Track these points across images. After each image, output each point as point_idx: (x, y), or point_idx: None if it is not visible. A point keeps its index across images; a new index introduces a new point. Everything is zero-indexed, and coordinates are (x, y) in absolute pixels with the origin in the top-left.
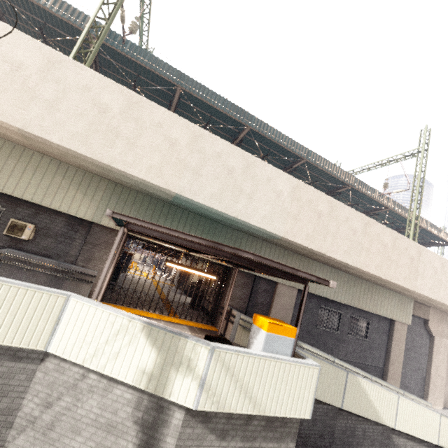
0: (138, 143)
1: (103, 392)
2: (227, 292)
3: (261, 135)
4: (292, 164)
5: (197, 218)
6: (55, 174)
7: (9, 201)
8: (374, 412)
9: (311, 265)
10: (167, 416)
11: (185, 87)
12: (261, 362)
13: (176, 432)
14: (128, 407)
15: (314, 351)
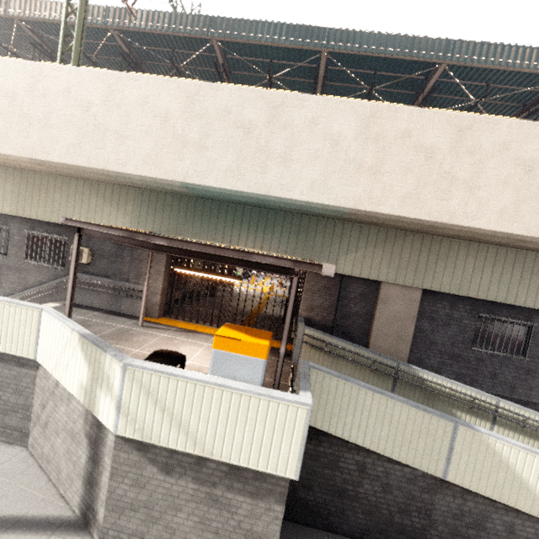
0: (127, 133)
1: (67, 401)
2: (301, 301)
3: (351, 54)
4: (427, 82)
5: (239, 209)
6: (90, 195)
7: (69, 231)
8: (535, 502)
9: (448, 248)
10: (104, 435)
11: (217, 36)
12: (197, 389)
13: (110, 454)
14: (81, 419)
15: (449, 384)
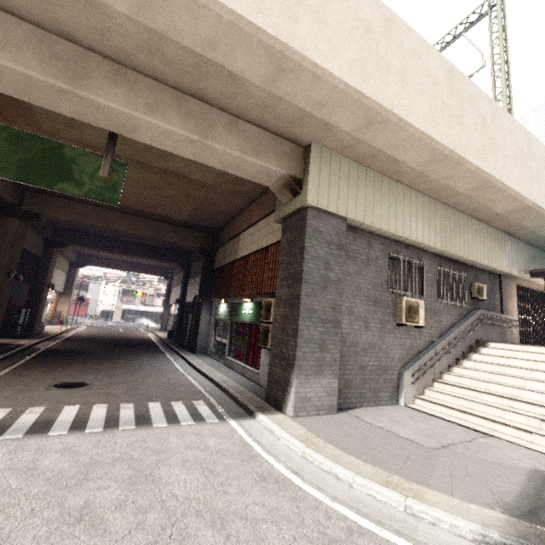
0: None
1: None
2: None
3: None
4: None
5: (544, 255)
6: (486, 237)
7: (463, 268)
8: None
9: None
10: None
11: None
12: None
13: None
14: None
15: None
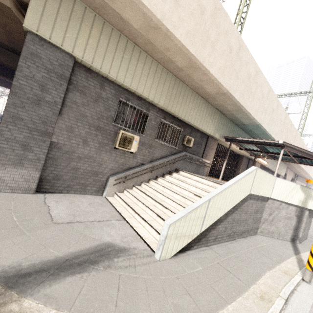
0: (255, 97)
1: (286, 208)
2: (240, 167)
3: None
4: None
5: (241, 132)
6: (204, 109)
7: (183, 125)
8: None
9: None
10: (304, 213)
11: None
12: None
13: (306, 217)
14: (293, 212)
15: None
